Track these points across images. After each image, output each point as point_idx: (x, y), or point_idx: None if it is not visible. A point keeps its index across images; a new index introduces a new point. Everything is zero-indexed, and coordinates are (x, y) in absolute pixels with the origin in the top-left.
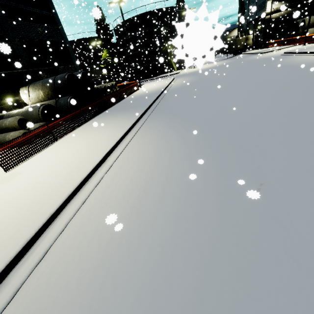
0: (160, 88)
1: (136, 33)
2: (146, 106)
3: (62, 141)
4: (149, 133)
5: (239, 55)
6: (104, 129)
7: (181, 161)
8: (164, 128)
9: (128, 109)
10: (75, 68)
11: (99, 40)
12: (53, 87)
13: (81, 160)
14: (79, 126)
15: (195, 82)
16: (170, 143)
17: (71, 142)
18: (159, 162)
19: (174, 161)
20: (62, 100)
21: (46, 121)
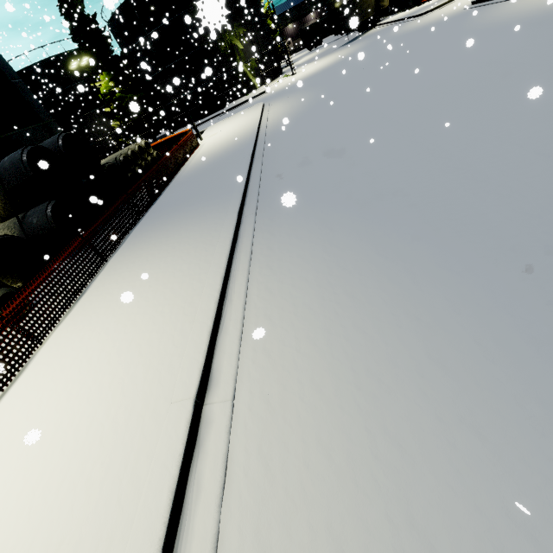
0: (245, 133)
1: (158, 23)
2: (239, 189)
3: (56, 341)
4: (285, 276)
5: (369, 30)
6: (157, 284)
7: (484, 411)
8: (321, 251)
9: (197, 203)
10: (48, 129)
11: (85, 56)
12: (1, 190)
13: (120, 442)
14: (91, 279)
15: (317, 104)
16: (378, 317)
17: (79, 344)
18: (397, 421)
19: (455, 412)
20: (33, 217)
21: (12, 274)
